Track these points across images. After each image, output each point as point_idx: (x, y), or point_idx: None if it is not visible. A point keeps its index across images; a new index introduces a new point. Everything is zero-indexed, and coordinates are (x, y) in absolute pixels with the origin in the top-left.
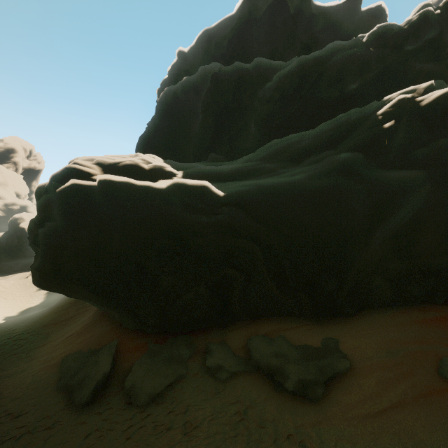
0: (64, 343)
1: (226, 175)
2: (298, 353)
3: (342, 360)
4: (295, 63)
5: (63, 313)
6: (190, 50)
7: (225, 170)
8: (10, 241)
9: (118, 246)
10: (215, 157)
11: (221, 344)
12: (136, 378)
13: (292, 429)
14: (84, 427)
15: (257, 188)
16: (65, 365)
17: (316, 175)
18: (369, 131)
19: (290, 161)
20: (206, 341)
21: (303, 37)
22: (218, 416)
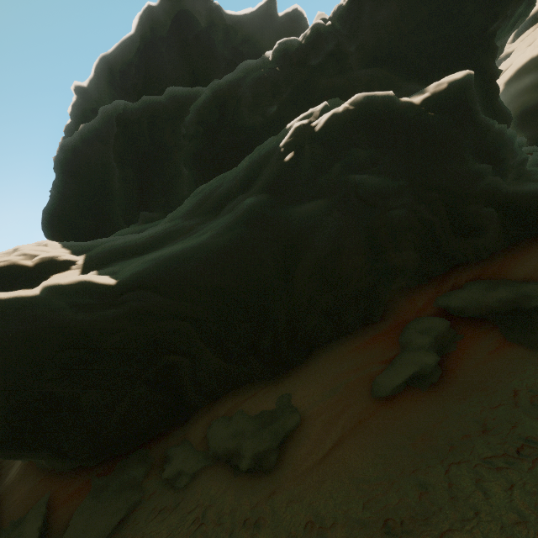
0: None
1: (141, 246)
2: (255, 424)
3: (293, 416)
4: (208, 91)
5: None
6: (91, 84)
7: (139, 240)
8: None
9: (3, 380)
10: (147, 216)
11: (182, 444)
12: (76, 532)
13: (248, 512)
14: None
15: (159, 262)
16: None
17: (222, 230)
18: (273, 168)
19: (211, 212)
20: (165, 447)
21: (225, 52)
22: (175, 534)
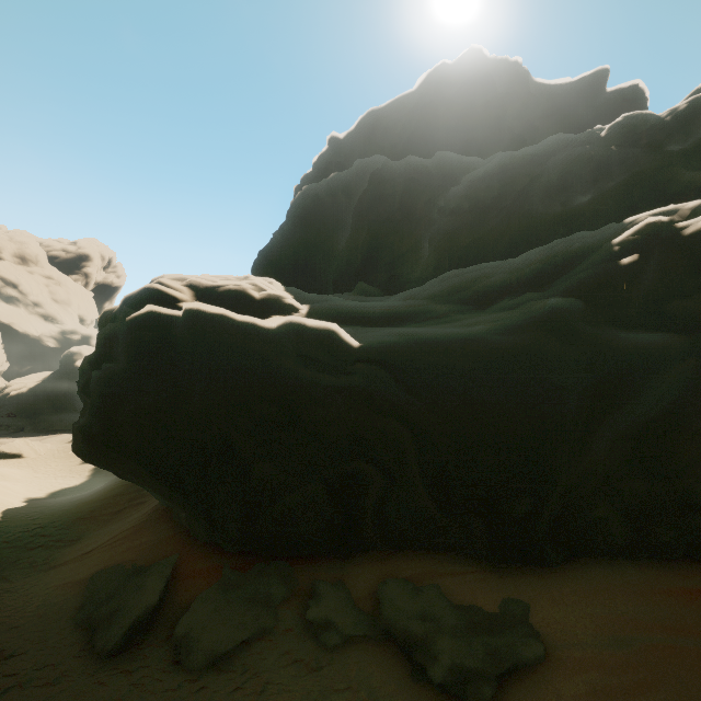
0: (100, 549)
1: (372, 316)
2: (458, 619)
3: (531, 642)
4: (495, 161)
5: (109, 503)
6: (347, 137)
7: (372, 309)
8: (59, 386)
9: (198, 407)
10: (365, 289)
11: (336, 586)
12: (195, 622)
13: None
14: (101, 691)
15: (412, 340)
16: (94, 584)
17: (505, 328)
18: (597, 268)
19: (472, 303)
20: (314, 576)
21: (514, 125)
22: None
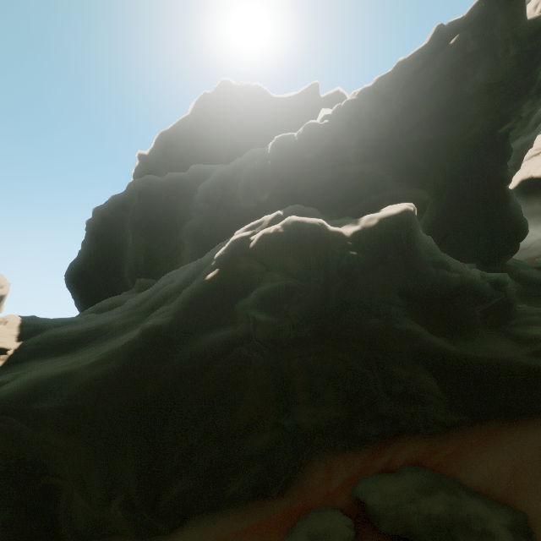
0: None
1: (71, 341)
2: None
3: None
4: (214, 174)
5: None
6: (151, 152)
7: (72, 334)
8: None
9: None
10: (142, 284)
11: None
12: None
13: None
14: None
15: (27, 388)
16: None
17: (105, 357)
18: (193, 284)
19: (145, 313)
20: None
21: (266, 128)
22: None
